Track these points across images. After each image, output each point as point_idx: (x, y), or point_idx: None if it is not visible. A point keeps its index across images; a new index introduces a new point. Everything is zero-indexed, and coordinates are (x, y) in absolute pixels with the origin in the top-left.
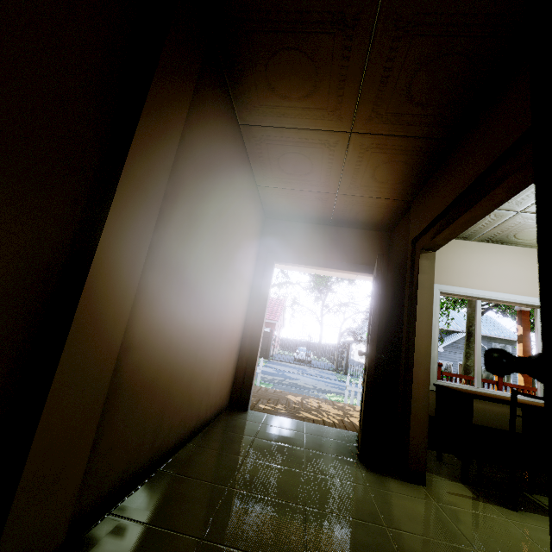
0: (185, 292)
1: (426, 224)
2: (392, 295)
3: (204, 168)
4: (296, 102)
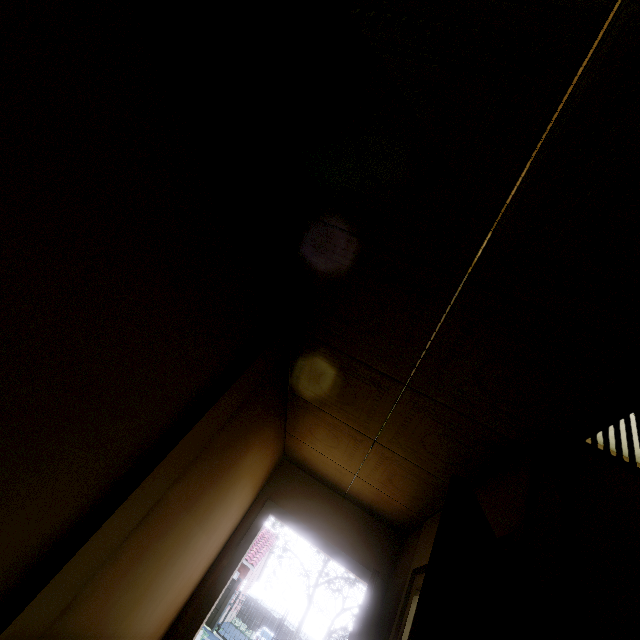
0: (155, 546)
1: (426, 562)
2: (380, 629)
3: (237, 430)
4: (336, 402)
